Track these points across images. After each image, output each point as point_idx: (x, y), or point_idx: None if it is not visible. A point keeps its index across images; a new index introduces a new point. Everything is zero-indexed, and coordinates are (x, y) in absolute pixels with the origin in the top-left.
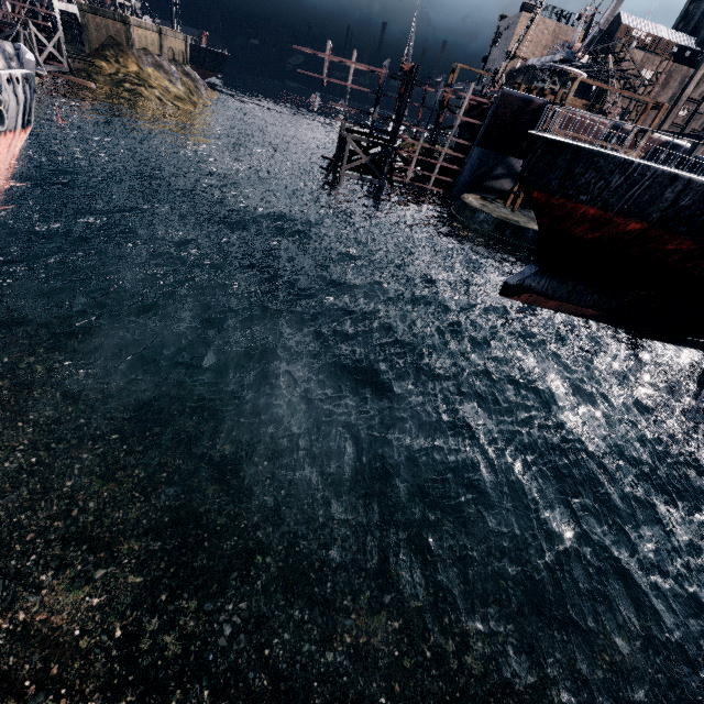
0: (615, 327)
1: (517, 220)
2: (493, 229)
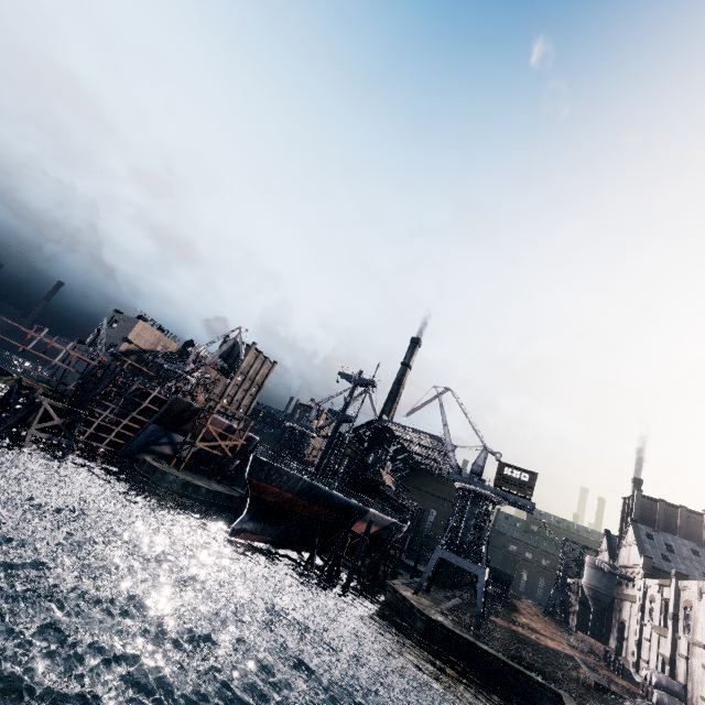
0: (267, 546)
1: (190, 479)
2: (181, 487)
